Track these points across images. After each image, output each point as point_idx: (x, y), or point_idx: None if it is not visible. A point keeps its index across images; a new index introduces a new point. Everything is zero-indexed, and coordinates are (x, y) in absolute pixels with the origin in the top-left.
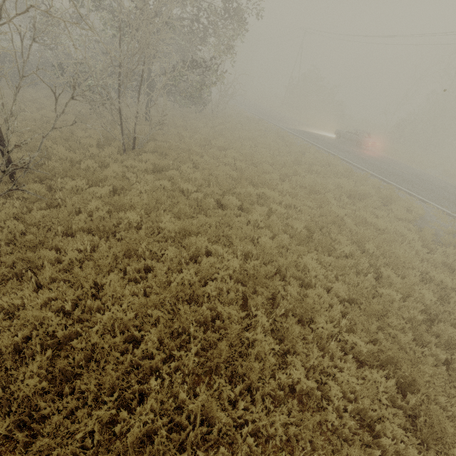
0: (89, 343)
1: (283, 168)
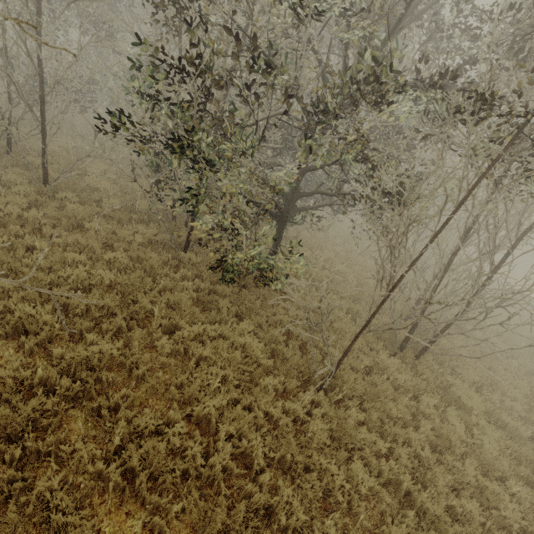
0: (522, 392)
1: None
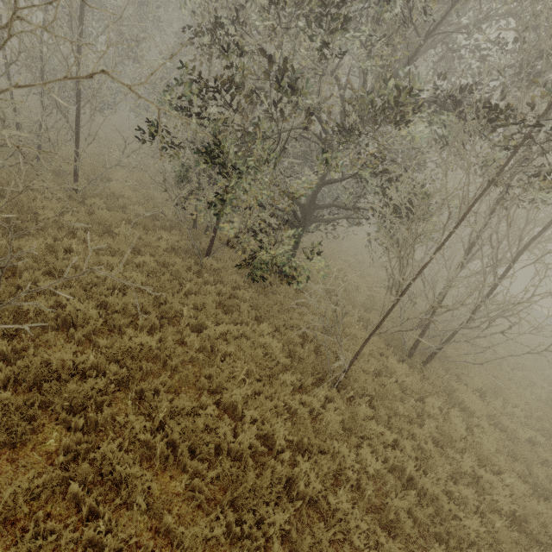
0: (524, 400)
1: (547, 344)
